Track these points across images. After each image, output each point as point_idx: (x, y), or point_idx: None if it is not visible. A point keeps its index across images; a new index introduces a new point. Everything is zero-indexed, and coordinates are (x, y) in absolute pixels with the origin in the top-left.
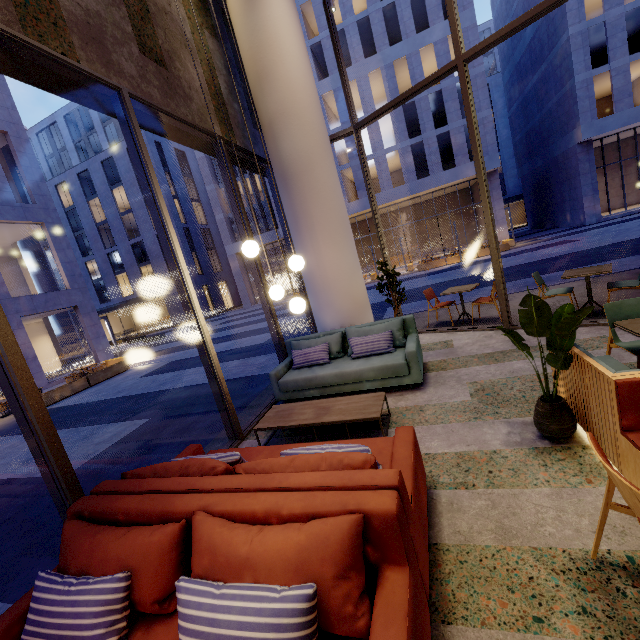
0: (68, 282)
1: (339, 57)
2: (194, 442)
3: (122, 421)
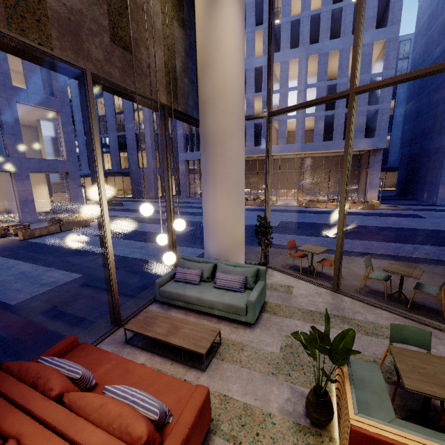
0: (66, 155)
1: (270, 60)
2: (98, 308)
3: (65, 270)
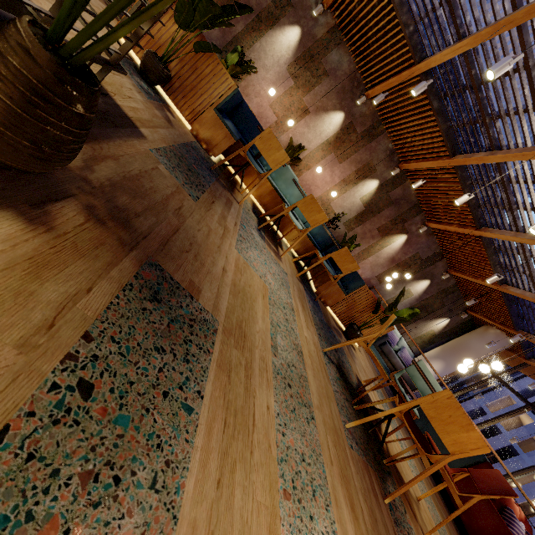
0: None
1: None
2: None
3: None
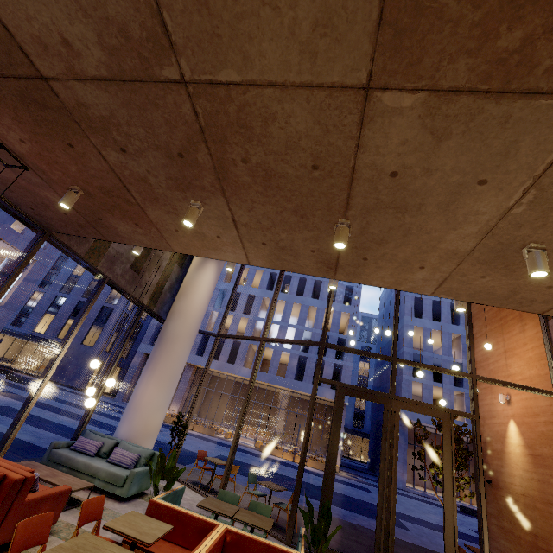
0: (7, 301)
1: (229, 303)
2: None
3: None
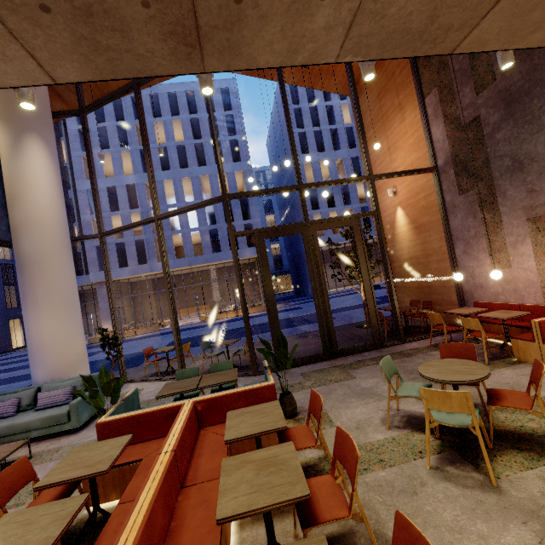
0: None
1: (95, 192)
2: None
3: None
